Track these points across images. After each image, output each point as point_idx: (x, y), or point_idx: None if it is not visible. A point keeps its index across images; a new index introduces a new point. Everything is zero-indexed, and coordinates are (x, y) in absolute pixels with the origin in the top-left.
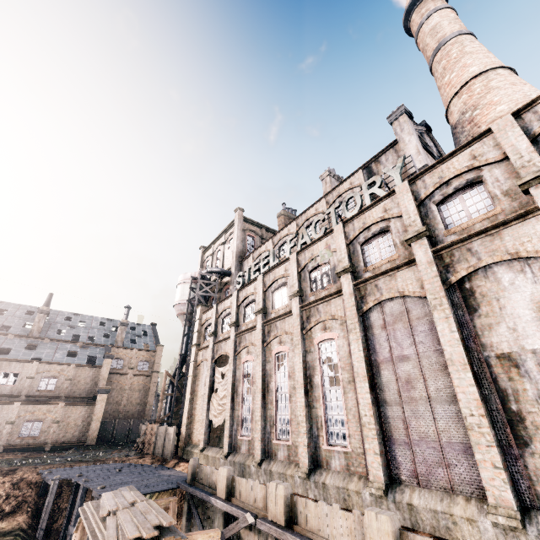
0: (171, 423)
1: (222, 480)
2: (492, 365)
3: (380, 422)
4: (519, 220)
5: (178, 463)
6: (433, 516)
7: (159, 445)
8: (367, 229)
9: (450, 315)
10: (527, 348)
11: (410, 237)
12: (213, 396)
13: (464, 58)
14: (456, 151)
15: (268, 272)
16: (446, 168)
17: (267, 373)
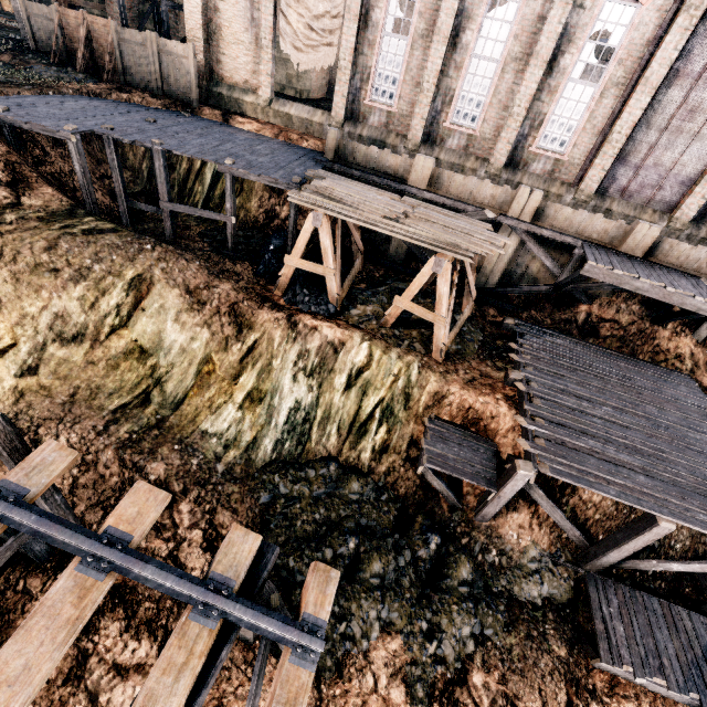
0: (127, 21)
1: (423, 171)
2: None
3: (625, 142)
4: None
5: (230, 117)
6: (622, 219)
7: (137, 69)
8: None
9: None
10: None
11: None
12: (288, 1)
13: None
14: None
15: None
16: None
17: (462, 8)
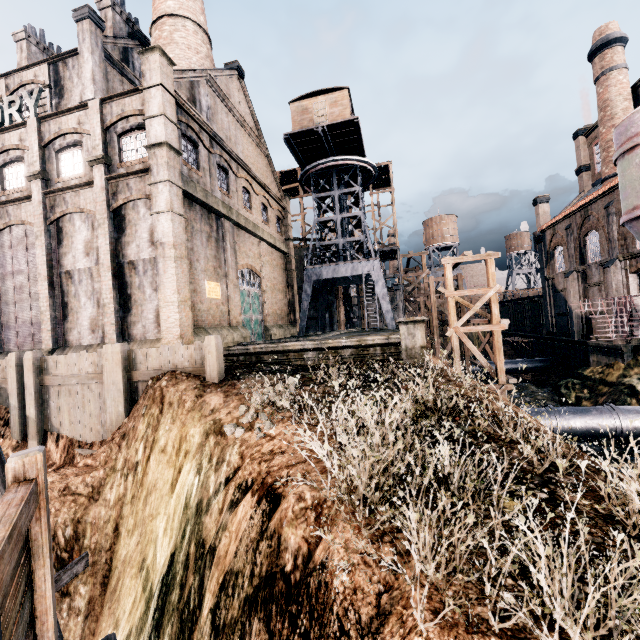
0: None
1: None
2: (62, 278)
3: (2, 316)
4: (88, 187)
5: None
6: None
7: None
8: (7, 152)
9: (45, 244)
10: (77, 268)
11: (28, 176)
12: None
13: None
14: (72, 110)
15: None
16: (64, 122)
17: None
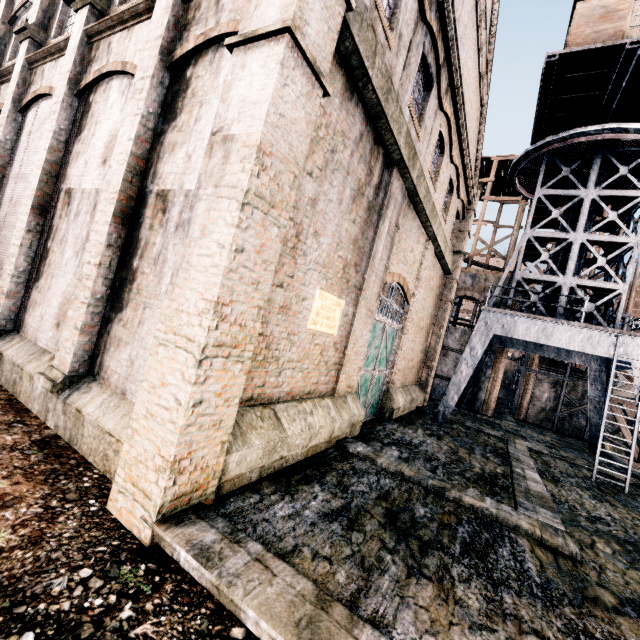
0: None
1: None
2: (59, 200)
3: None
4: (149, 14)
5: None
6: None
7: None
8: None
9: (53, 128)
10: (83, 186)
11: None
12: None
13: None
14: None
15: None
16: None
17: None
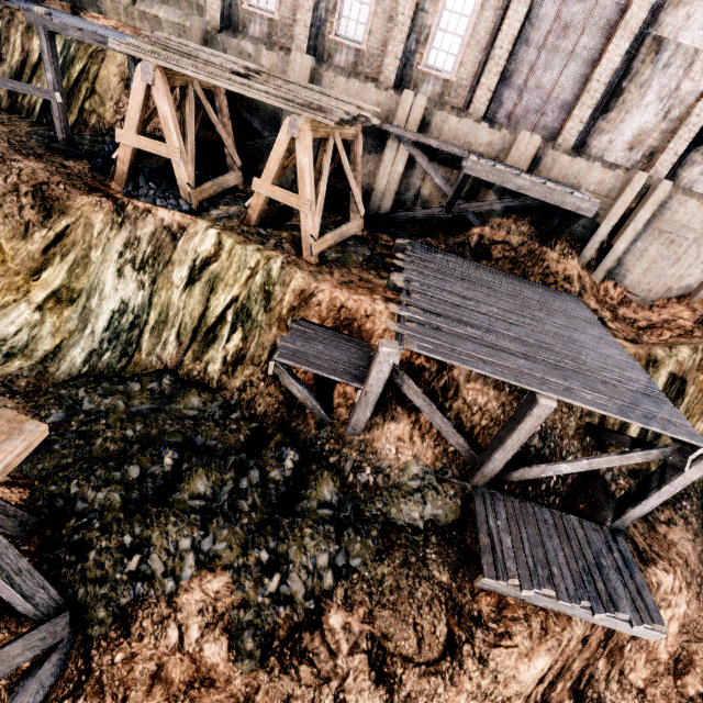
0: None
1: (301, 70)
2: (644, 44)
3: (507, 61)
4: None
5: (81, 10)
6: None
7: None
8: None
9: None
10: (678, 40)
11: None
12: None
13: None
14: None
15: None
16: None
17: None
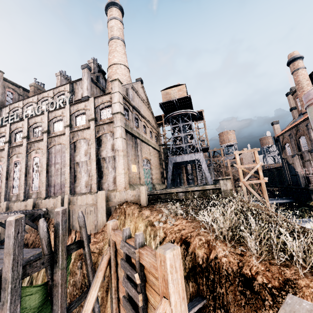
0: None
1: None
2: (75, 165)
3: (48, 181)
4: (87, 129)
5: None
6: None
7: None
8: (56, 117)
9: (69, 152)
10: (81, 161)
11: (65, 126)
12: None
13: (115, 52)
14: (83, 101)
15: (13, 123)
16: (79, 106)
17: (9, 169)
